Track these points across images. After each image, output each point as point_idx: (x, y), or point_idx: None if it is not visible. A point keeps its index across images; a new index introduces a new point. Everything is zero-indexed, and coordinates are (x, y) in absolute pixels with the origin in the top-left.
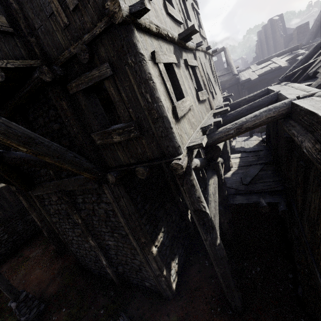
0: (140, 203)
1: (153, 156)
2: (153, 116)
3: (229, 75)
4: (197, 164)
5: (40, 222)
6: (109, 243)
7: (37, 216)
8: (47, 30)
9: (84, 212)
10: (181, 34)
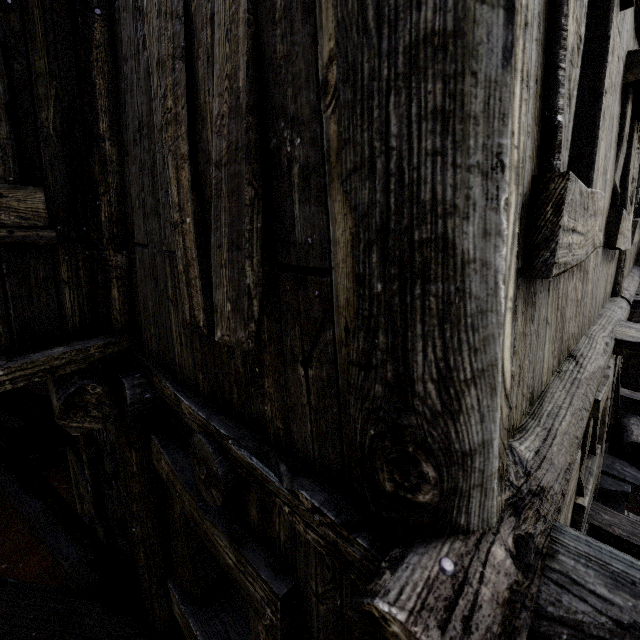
0: None
1: None
2: None
3: None
4: None
5: None
6: None
7: None
8: (154, 273)
9: None
10: (631, 345)
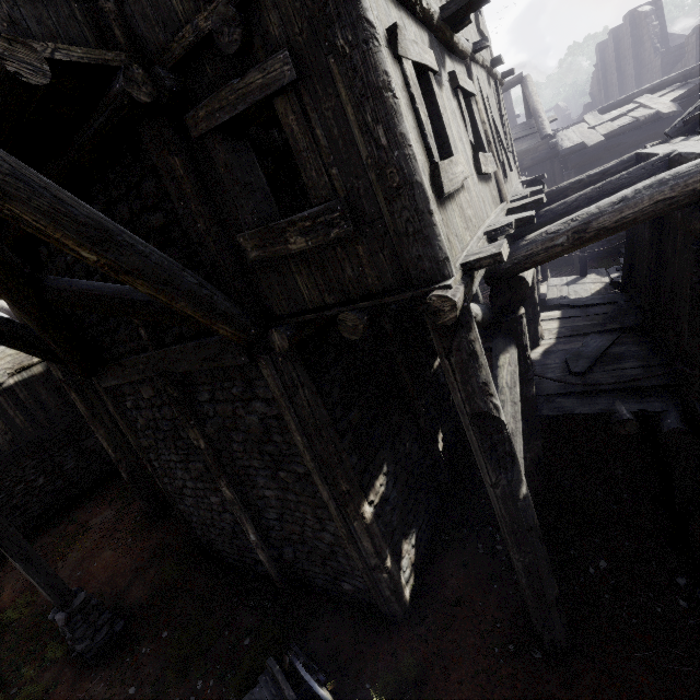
0: (338, 405)
1: (380, 286)
2: (388, 183)
3: (533, 138)
4: (476, 314)
5: (114, 450)
6: (266, 493)
7: (108, 438)
8: None
9: (211, 424)
10: (447, 6)
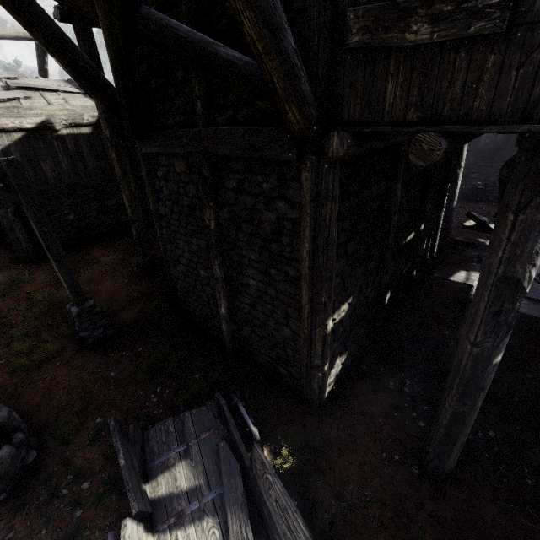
0: (344, 232)
1: (486, 113)
2: None
3: None
4: None
5: (132, 211)
6: (250, 281)
7: (130, 200)
8: None
9: (227, 211)
10: None
